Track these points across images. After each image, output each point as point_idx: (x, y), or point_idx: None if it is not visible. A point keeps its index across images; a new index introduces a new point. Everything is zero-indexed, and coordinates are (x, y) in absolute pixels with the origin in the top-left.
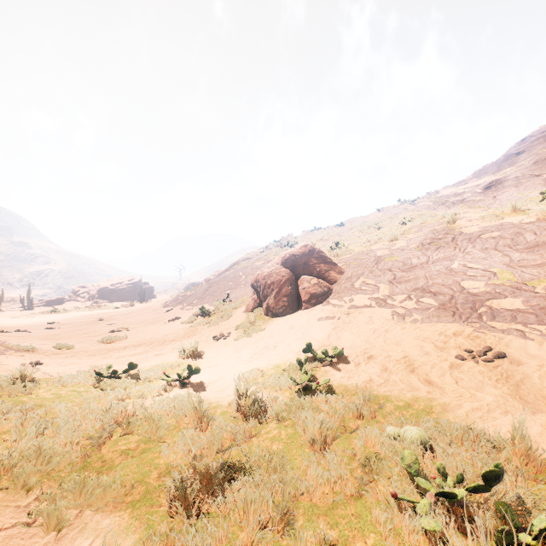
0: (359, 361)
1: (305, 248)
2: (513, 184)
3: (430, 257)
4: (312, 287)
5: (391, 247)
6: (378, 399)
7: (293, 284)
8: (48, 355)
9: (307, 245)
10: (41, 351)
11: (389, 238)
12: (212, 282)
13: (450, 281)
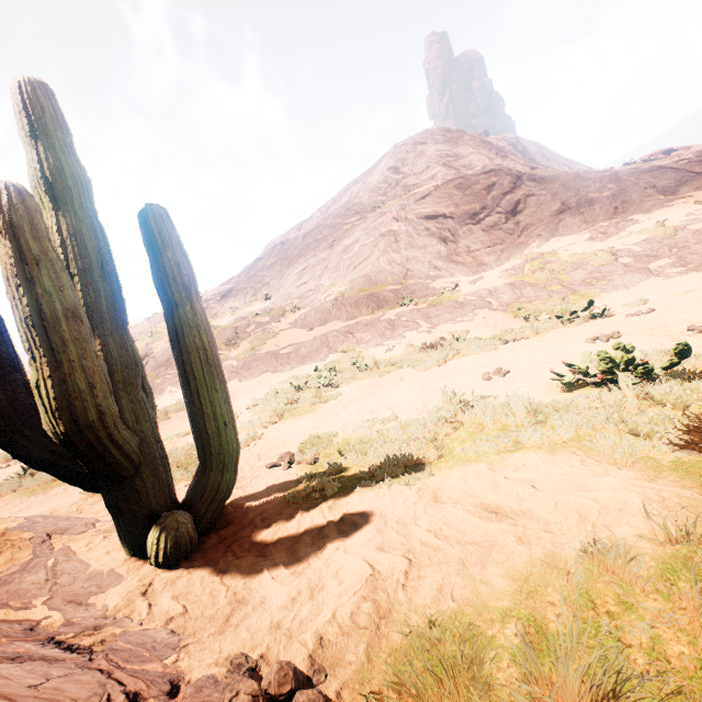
0: None
1: None
2: (235, 294)
3: None
4: None
5: None
6: None
7: None
8: None
9: None
10: None
11: None
12: None
13: None
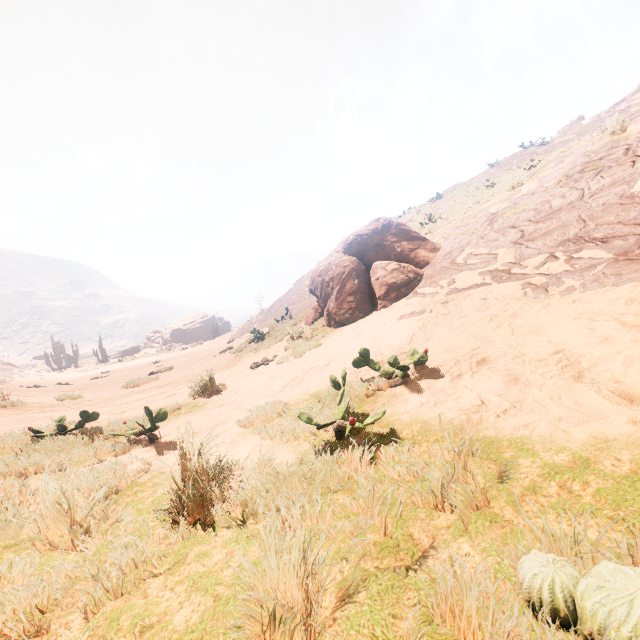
0: (460, 370)
1: (377, 223)
2: None
3: (585, 189)
4: (390, 274)
5: (512, 197)
6: (497, 449)
7: (361, 276)
8: (30, 410)
9: (379, 218)
10: (31, 405)
11: (508, 185)
12: (276, 301)
13: (632, 214)
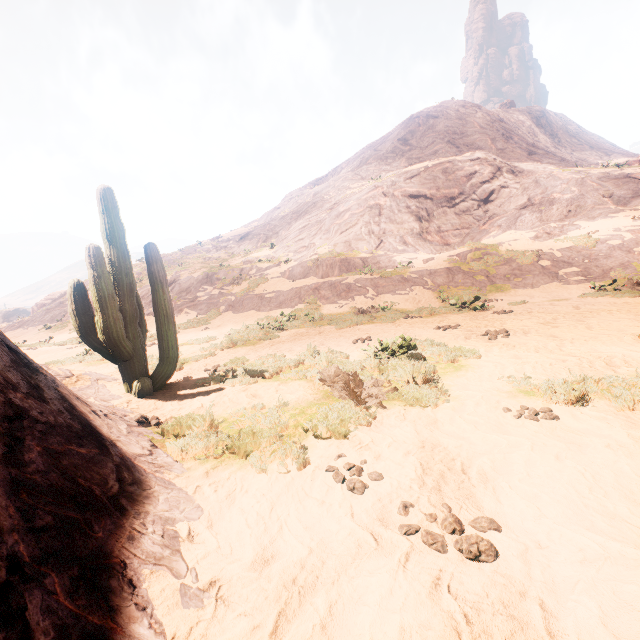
0: None
1: None
2: (250, 238)
3: None
4: None
5: None
6: None
7: None
8: None
9: None
10: None
11: None
12: (50, 309)
13: None
